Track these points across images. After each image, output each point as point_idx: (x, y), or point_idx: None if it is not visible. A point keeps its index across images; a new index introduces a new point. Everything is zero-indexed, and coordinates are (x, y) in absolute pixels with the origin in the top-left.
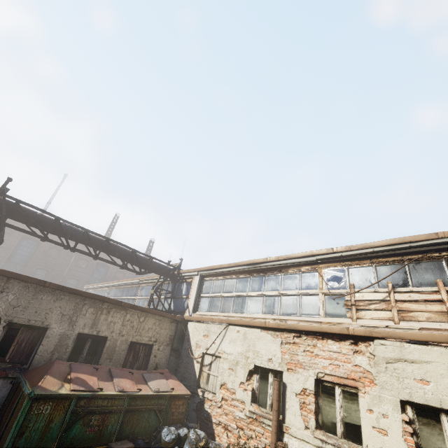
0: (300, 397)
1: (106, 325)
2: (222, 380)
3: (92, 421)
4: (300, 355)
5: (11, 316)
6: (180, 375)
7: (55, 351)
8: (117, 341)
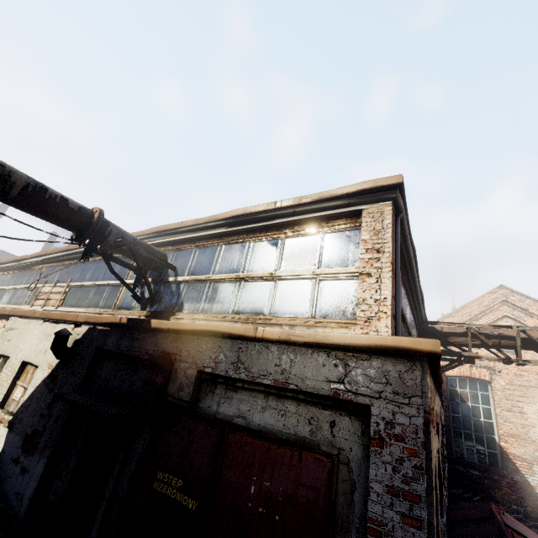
0: None
1: None
2: None
3: None
4: None
5: None
6: None
7: None
8: None
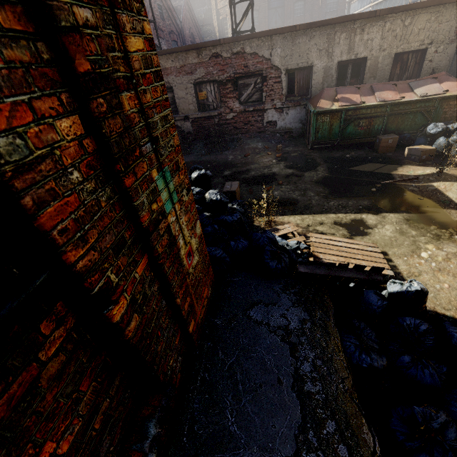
0: None
1: (363, 45)
2: None
3: (360, 123)
4: None
5: (285, 65)
6: None
7: (324, 82)
8: (378, 58)
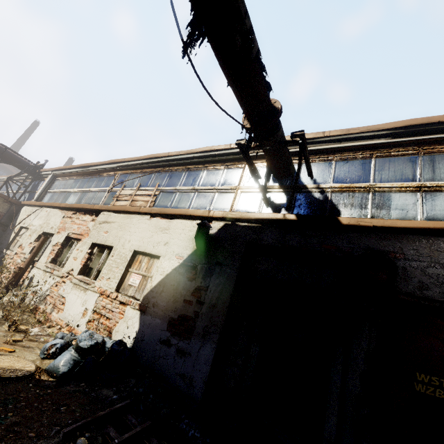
0: (54, 247)
1: None
2: (21, 242)
3: None
4: (68, 223)
5: None
6: (0, 242)
7: None
8: None
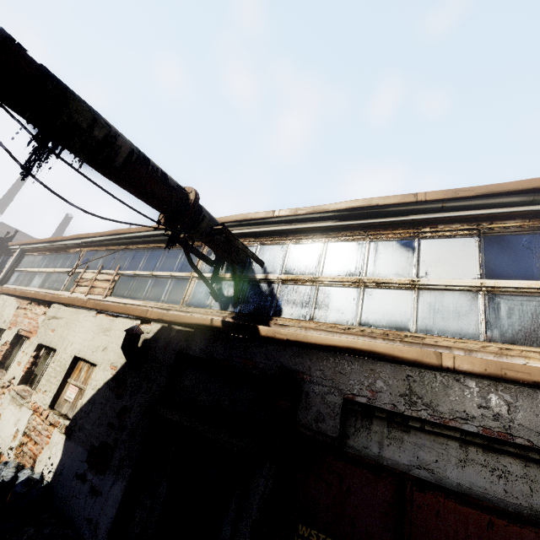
0: (2, 347)
1: None
2: None
3: None
4: (20, 317)
5: None
6: None
7: None
8: None
